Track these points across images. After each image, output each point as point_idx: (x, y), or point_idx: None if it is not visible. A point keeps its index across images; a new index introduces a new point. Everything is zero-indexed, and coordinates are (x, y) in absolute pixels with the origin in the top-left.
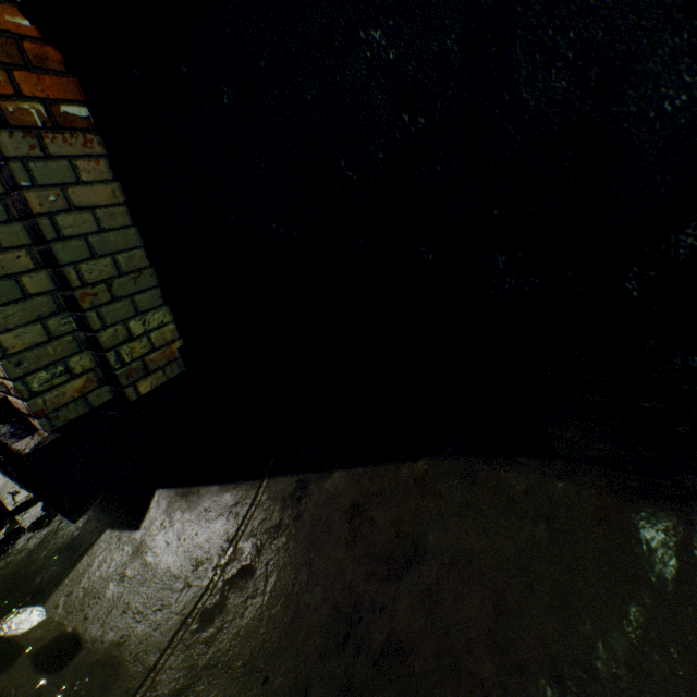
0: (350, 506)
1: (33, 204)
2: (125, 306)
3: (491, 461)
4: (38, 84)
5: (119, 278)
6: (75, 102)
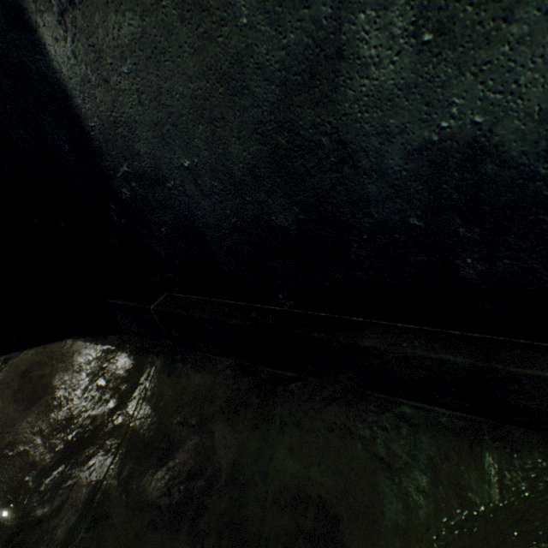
0: (24, 371)
1: None
2: None
3: (96, 338)
4: None
5: None
6: None
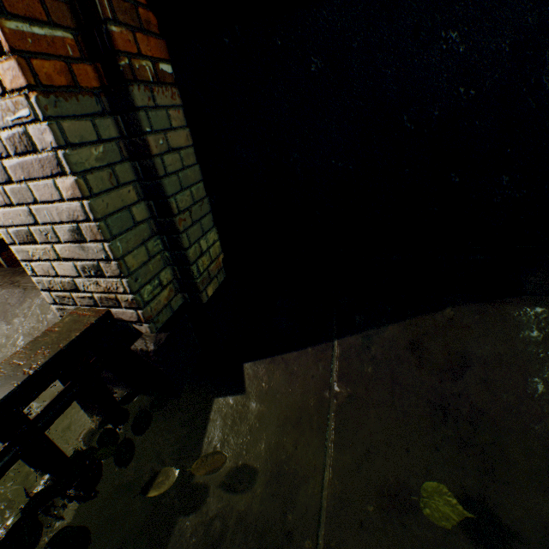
0: (408, 345)
1: (152, 146)
2: (198, 228)
3: (490, 302)
4: (147, 44)
5: (193, 206)
6: (165, 61)
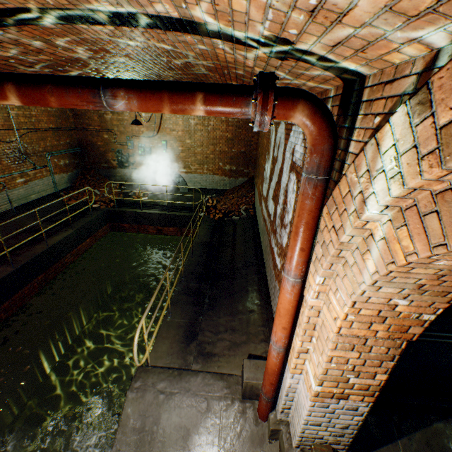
0: (425, 442)
1: None
2: None
3: (445, 420)
4: None
5: None
6: None
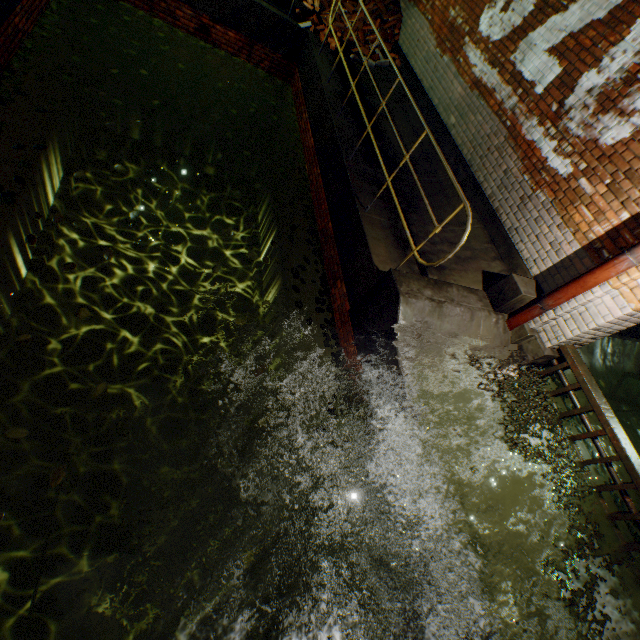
0: (586, 346)
1: None
2: None
3: None
4: None
5: None
6: None
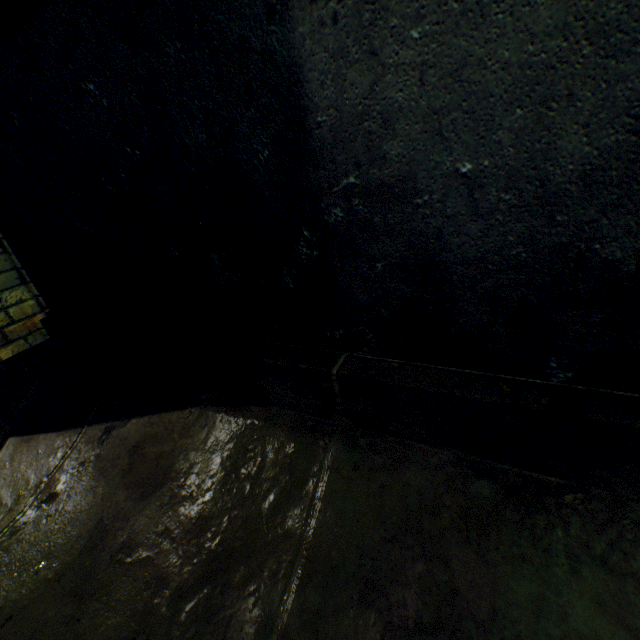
0: (134, 446)
1: None
2: None
3: (231, 409)
4: None
5: None
6: None
